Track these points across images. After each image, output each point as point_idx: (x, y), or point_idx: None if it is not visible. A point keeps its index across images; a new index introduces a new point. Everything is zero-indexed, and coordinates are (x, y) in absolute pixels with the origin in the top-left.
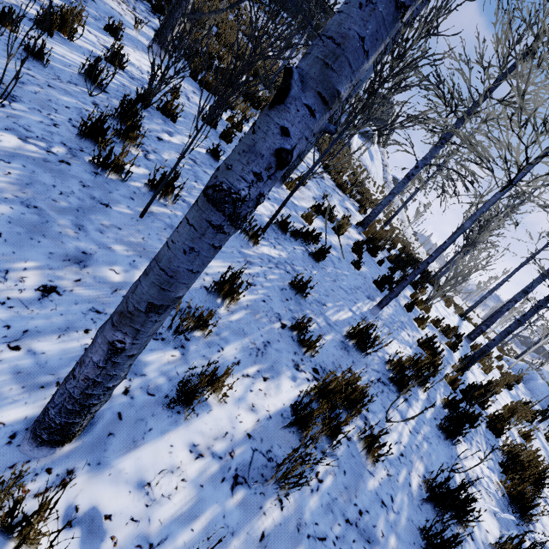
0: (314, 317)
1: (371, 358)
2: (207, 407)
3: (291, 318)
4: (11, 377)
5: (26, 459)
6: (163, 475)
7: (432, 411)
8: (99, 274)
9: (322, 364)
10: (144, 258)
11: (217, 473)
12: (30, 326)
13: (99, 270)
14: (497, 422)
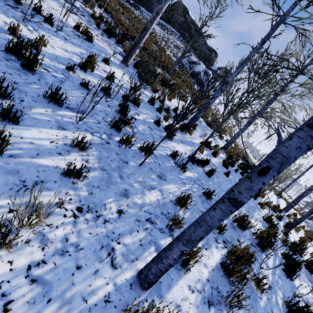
0: None
1: (245, 232)
2: (188, 266)
3: None
4: (122, 257)
5: (138, 295)
6: (183, 301)
7: (278, 260)
8: (133, 200)
9: (226, 238)
10: (146, 188)
11: (201, 299)
12: (120, 231)
13: (132, 198)
14: (311, 265)
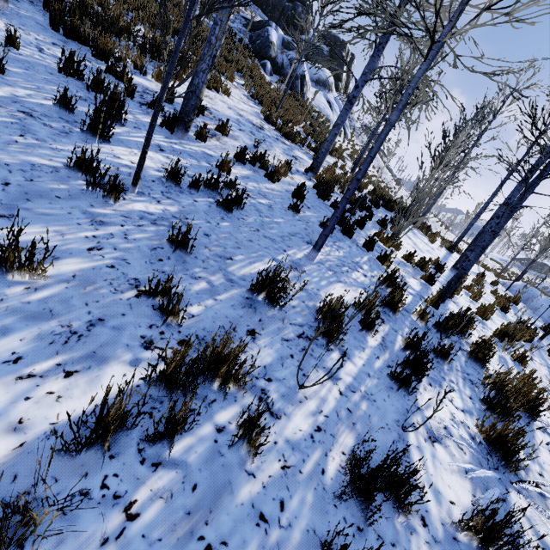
0: (205, 276)
1: (293, 311)
2: None
3: (160, 282)
4: None
5: None
6: None
7: (386, 358)
8: None
9: (201, 333)
10: None
11: None
12: None
13: None
14: (478, 352)
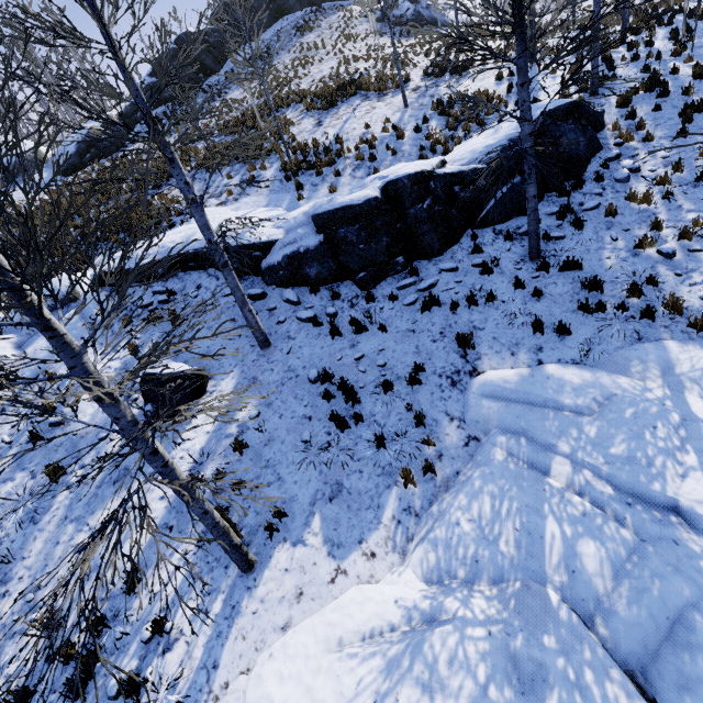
0: None
1: None
2: None
3: None
4: None
5: None
6: None
7: None
8: None
9: None
10: None
11: None
12: None
13: None
14: None
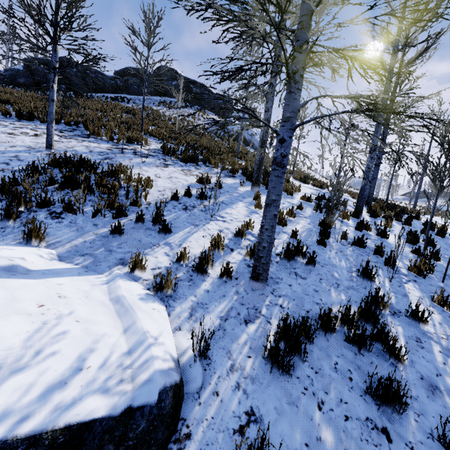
0: None
1: None
2: None
3: None
4: None
5: None
6: None
7: None
8: None
9: None
10: None
11: None
12: None
13: None
14: None
